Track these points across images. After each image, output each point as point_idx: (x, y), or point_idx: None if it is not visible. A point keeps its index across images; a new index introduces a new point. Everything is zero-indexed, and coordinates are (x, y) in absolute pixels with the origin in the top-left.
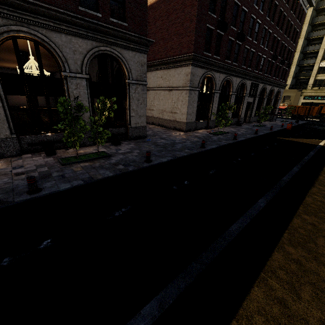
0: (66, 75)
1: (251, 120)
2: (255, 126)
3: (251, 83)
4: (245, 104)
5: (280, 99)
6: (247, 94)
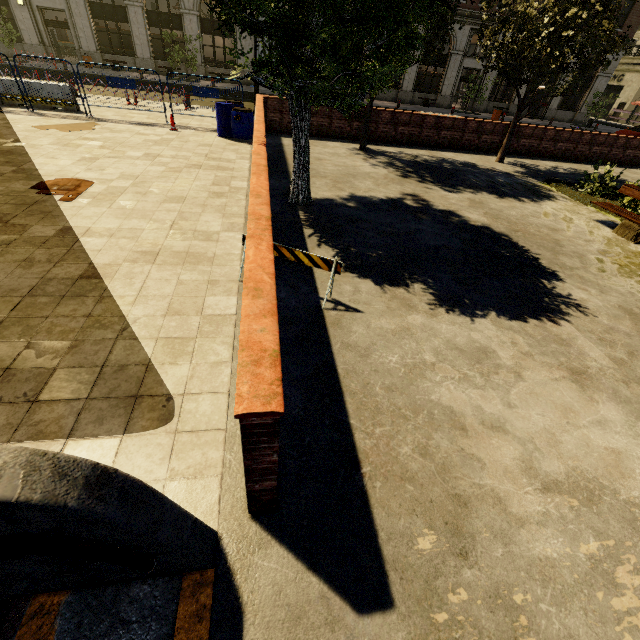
0: (183, 13)
1: (478, 106)
2: (454, 111)
3: (475, 29)
4: (454, 71)
5: (607, 76)
6: (458, 52)
